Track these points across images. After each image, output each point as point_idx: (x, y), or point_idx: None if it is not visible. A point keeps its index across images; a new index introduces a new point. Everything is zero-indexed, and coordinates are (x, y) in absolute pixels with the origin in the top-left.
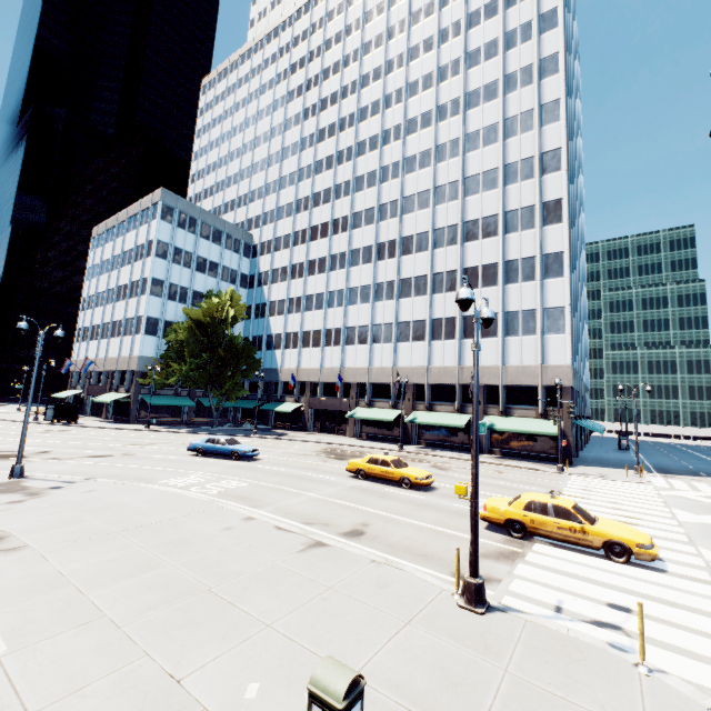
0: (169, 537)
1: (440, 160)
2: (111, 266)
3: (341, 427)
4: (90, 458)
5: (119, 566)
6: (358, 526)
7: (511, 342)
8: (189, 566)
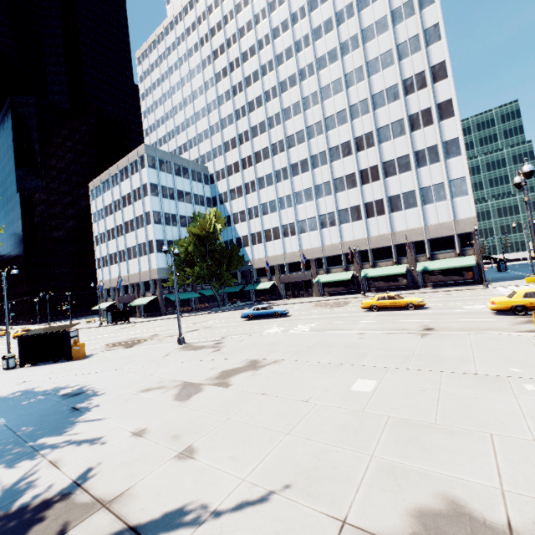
0: (340, 345)
1: (350, 85)
2: (114, 208)
3: (308, 291)
4: (190, 332)
5: (346, 356)
6: (422, 327)
7: (428, 209)
8: (381, 350)
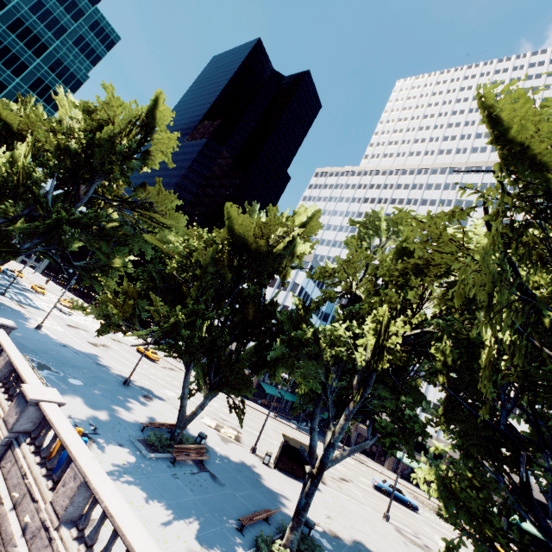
0: None
1: None
2: None
3: (380, 457)
4: (346, 483)
5: None
6: None
7: None
8: None
